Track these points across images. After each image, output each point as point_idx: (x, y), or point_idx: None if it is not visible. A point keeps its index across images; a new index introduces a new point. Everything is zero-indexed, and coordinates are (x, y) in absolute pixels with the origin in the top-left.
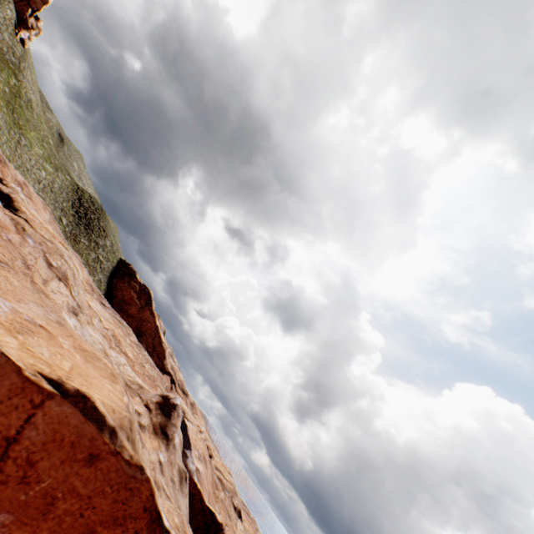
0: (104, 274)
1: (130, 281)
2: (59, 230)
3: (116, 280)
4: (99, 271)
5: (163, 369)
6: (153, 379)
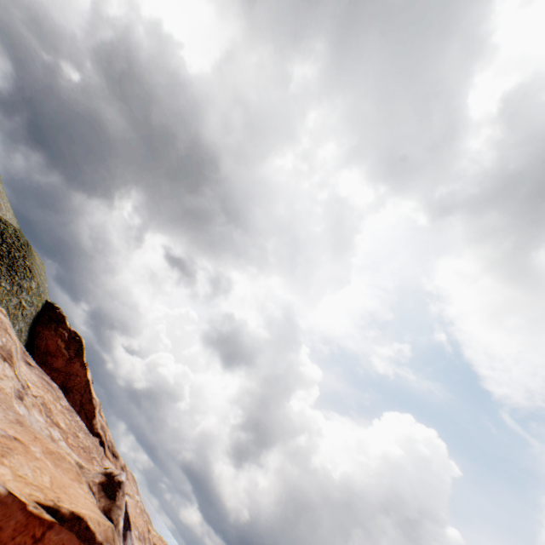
0: (26, 321)
1: (58, 328)
2: None
3: (39, 327)
4: (20, 319)
5: (91, 430)
6: (88, 450)
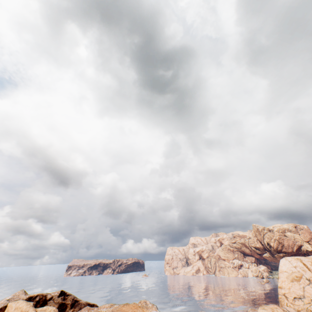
0: None
1: None
2: None
3: None
4: None
5: None
6: None
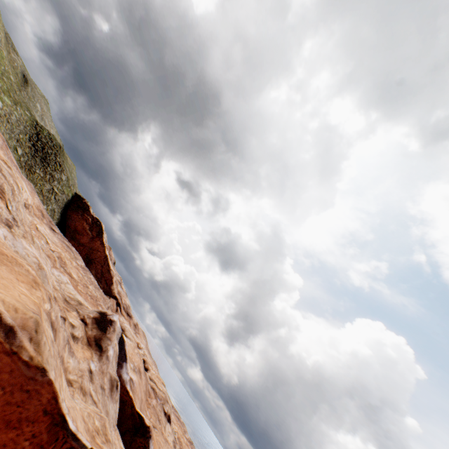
0: (58, 205)
1: (83, 214)
2: (12, 157)
3: (70, 212)
4: (53, 202)
5: (110, 293)
6: (95, 298)
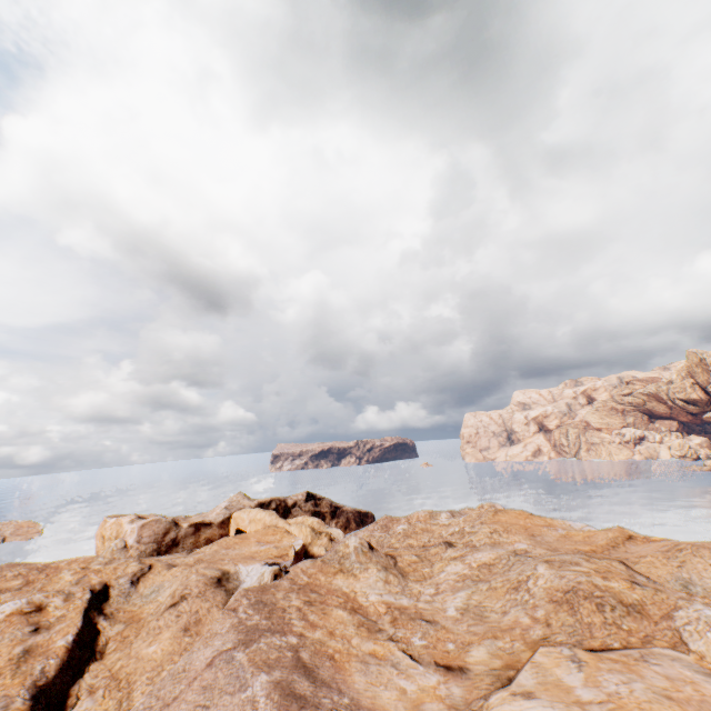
0: None
1: None
2: None
3: None
4: None
5: None
6: (303, 590)
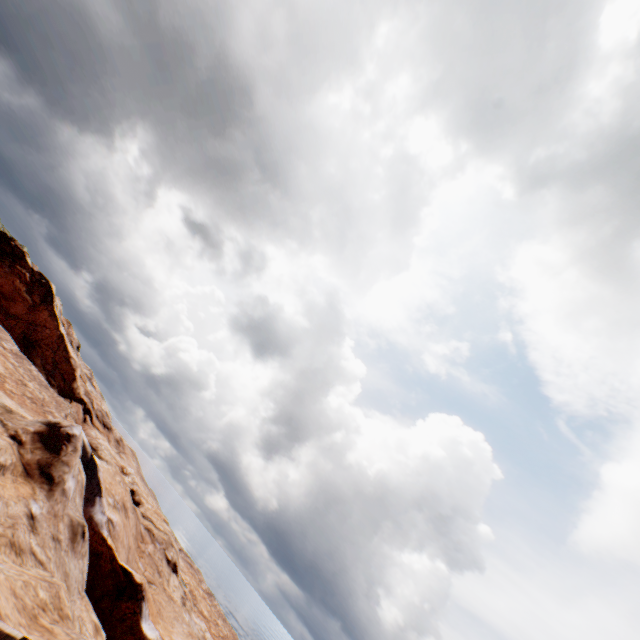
0: None
1: (14, 265)
2: None
3: None
4: None
5: (71, 394)
6: (40, 403)
